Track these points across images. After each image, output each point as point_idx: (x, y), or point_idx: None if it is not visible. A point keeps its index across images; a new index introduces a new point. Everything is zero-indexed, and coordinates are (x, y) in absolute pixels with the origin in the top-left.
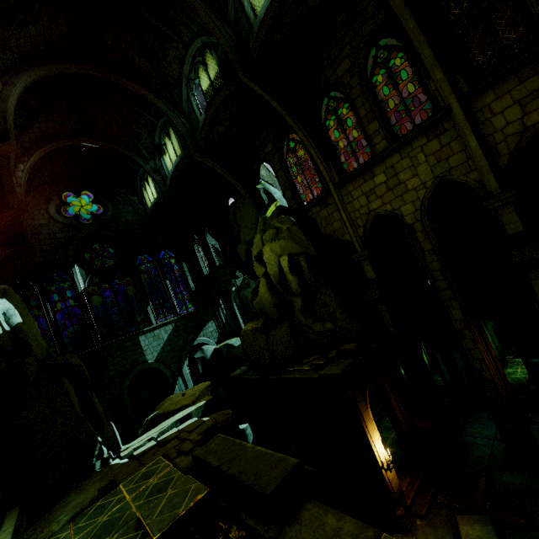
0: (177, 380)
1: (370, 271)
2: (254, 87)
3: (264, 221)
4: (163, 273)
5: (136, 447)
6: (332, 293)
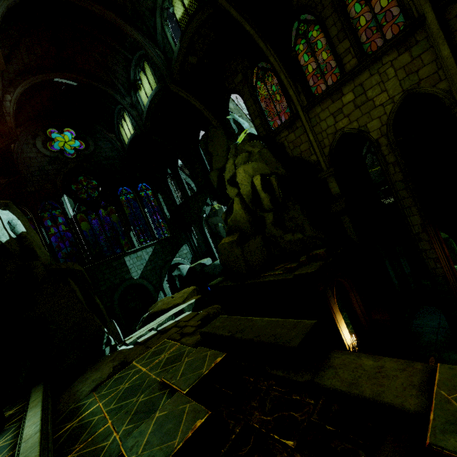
0: (159, 293)
1: (334, 187)
2: (230, 8)
3: (236, 147)
4: (142, 203)
5: (139, 336)
6: (299, 208)
